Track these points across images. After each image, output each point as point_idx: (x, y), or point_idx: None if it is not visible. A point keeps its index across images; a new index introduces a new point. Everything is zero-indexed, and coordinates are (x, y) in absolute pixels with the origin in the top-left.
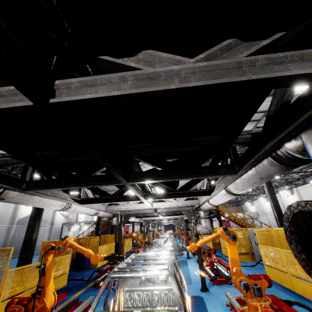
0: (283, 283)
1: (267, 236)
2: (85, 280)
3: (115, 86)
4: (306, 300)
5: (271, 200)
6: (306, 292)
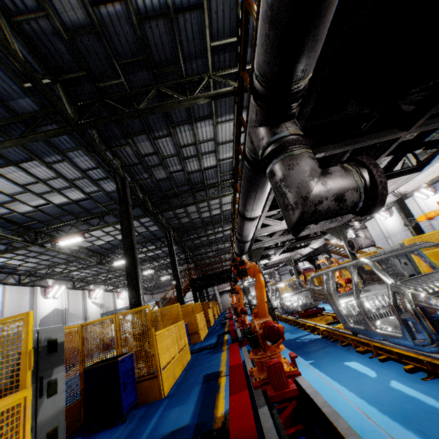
0: None
1: None
2: (211, 348)
3: None
4: None
5: (402, 209)
6: None
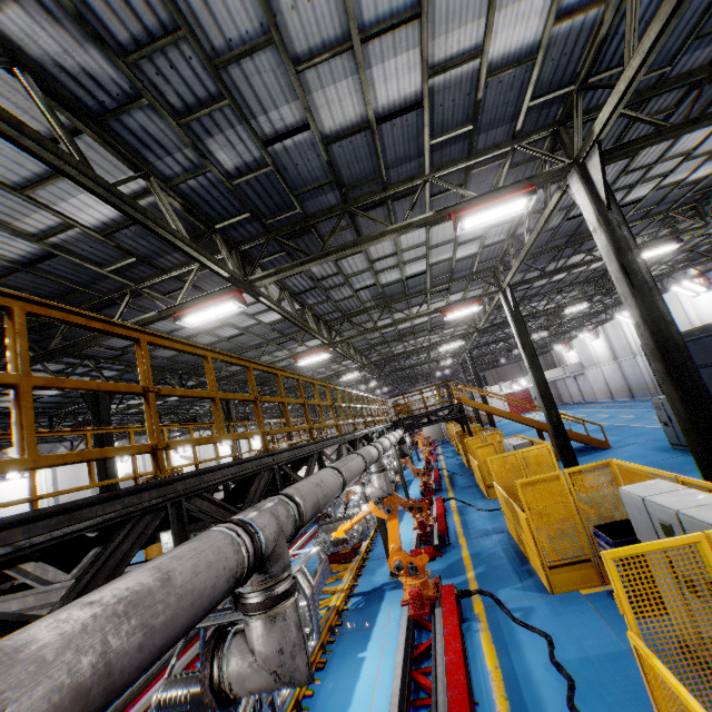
0: (519, 543)
1: (508, 465)
2: None
3: (25, 600)
4: (527, 571)
5: (535, 384)
6: (531, 559)
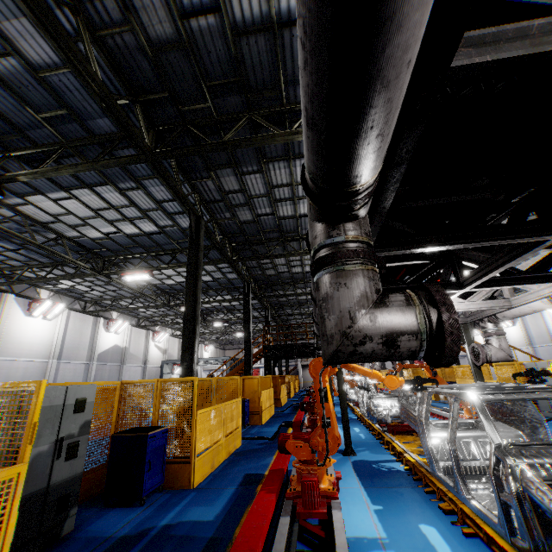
0: None
1: None
2: (267, 439)
3: None
4: None
5: None
6: None
